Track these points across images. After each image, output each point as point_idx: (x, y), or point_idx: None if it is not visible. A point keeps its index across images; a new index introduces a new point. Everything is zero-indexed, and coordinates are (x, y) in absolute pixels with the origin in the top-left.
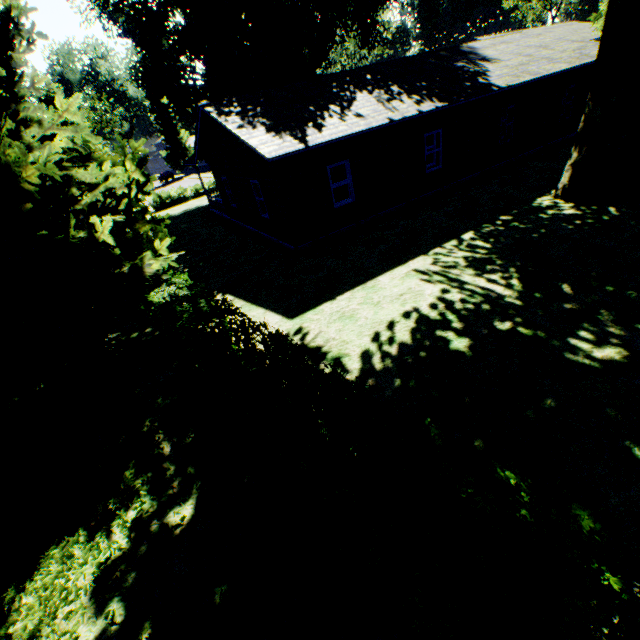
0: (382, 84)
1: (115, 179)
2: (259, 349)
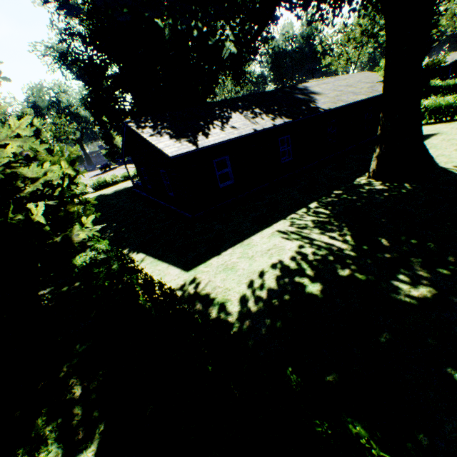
0: (249, 108)
1: (52, 174)
2: (159, 300)
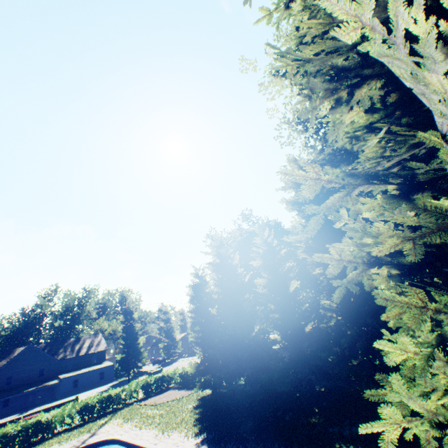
0: None
1: None
2: None
